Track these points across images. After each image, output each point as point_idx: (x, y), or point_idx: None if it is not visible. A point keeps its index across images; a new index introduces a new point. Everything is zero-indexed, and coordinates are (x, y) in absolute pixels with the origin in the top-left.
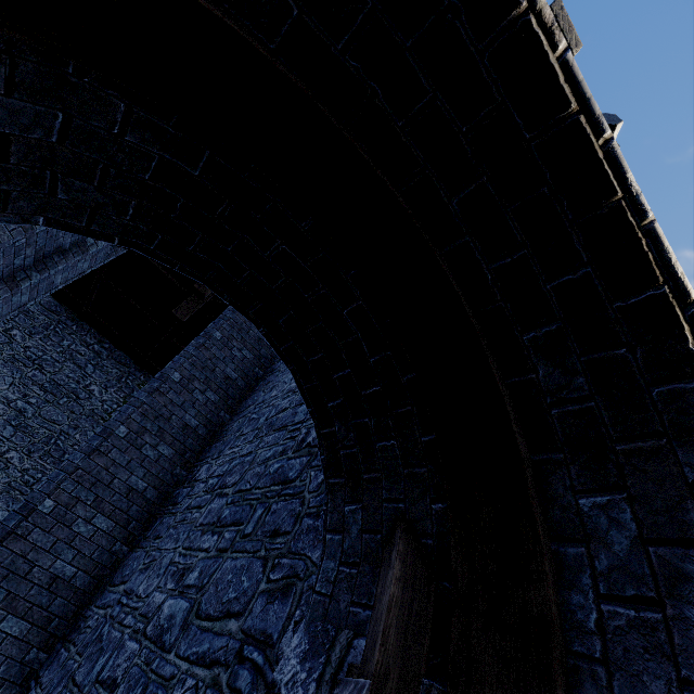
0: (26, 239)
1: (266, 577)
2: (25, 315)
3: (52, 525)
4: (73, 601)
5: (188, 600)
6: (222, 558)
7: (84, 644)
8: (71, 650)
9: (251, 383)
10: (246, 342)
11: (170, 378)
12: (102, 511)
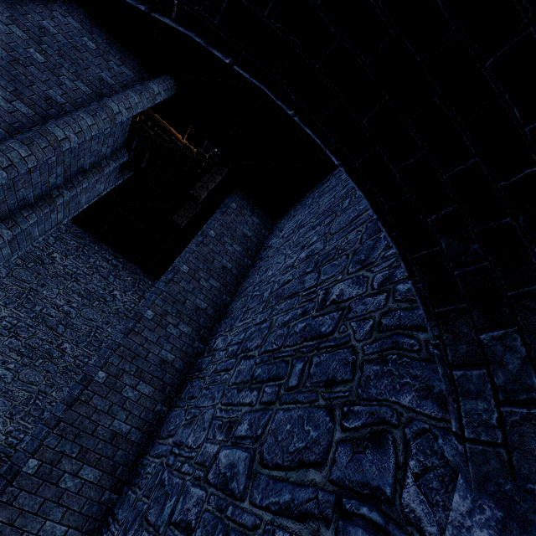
0: (56, 157)
1: (338, 425)
2: (60, 241)
3: (107, 392)
4: (131, 452)
5: (245, 450)
6: (271, 411)
7: (148, 488)
8: (137, 492)
9: (243, 271)
10: (235, 238)
11: (180, 270)
12: (143, 379)
